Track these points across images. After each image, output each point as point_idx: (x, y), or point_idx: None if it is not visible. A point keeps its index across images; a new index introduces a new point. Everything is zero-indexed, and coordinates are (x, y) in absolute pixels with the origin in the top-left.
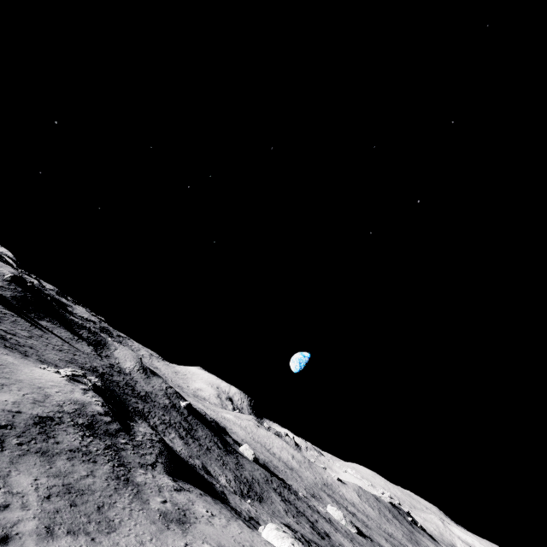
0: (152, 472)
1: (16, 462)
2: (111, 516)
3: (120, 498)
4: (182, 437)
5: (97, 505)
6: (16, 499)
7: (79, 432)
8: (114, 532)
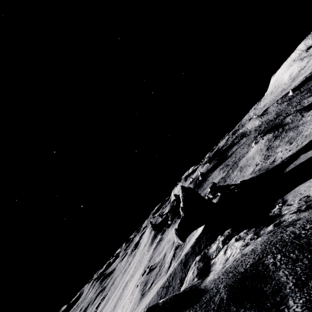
0: (304, 117)
1: (275, 152)
2: (300, 131)
3: (299, 129)
4: (310, 96)
5: (296, 135)
6: (282, 150)
7: (276, 140)
8: (303, 131)
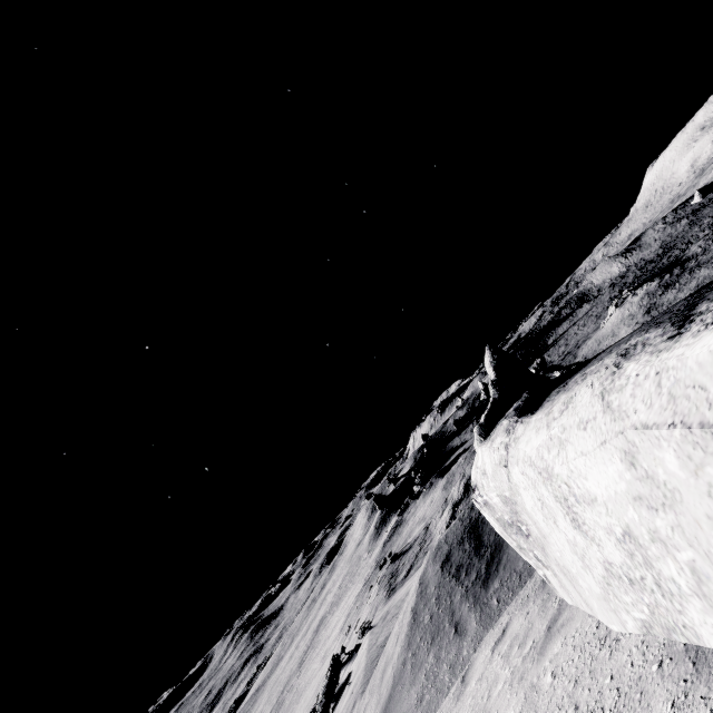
0: None
1: None
2: None
3: None
4: None
5: None
6: None
7: (667, 292)
8: None
